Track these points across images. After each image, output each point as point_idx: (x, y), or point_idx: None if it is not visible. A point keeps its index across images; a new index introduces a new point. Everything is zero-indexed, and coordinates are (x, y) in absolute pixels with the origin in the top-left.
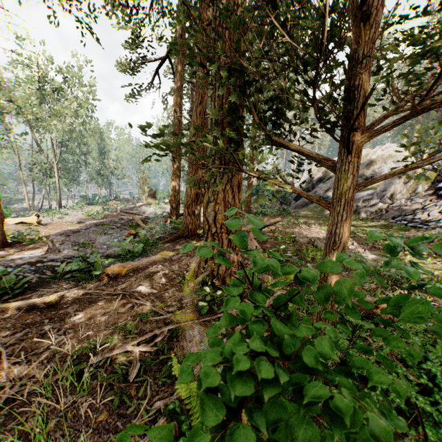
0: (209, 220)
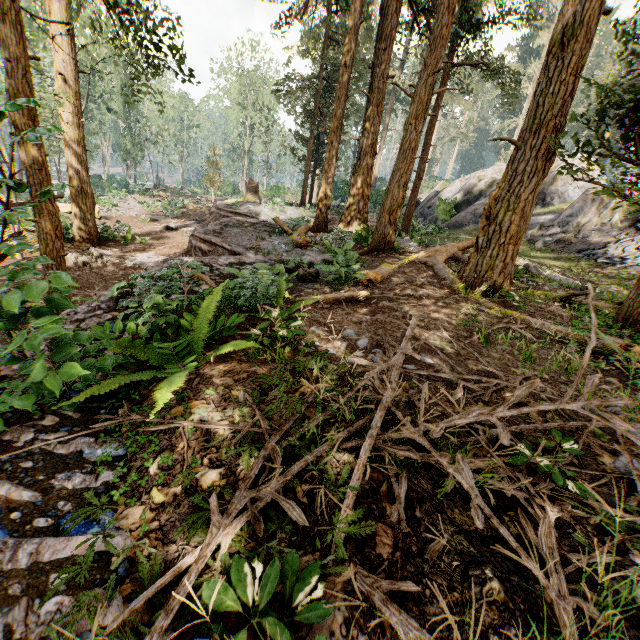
0: (503, 230)
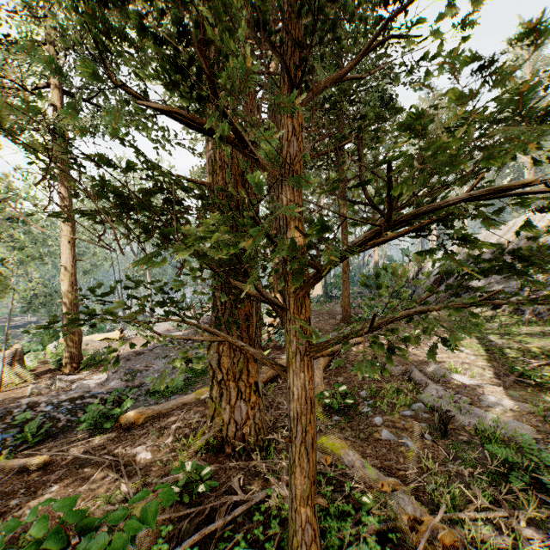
0: (213, 364)
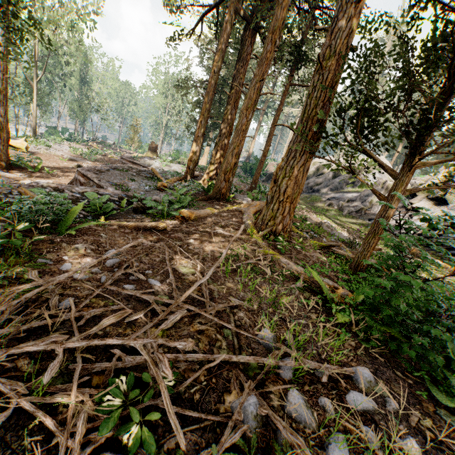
0: (281, 191)
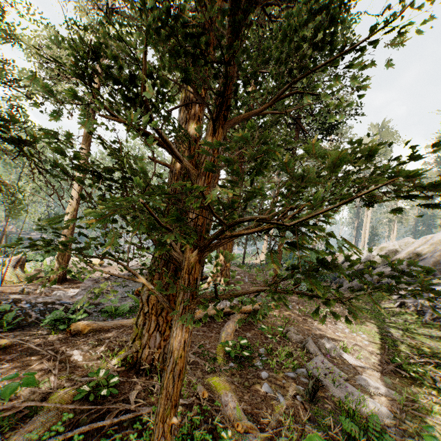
0: (143, 299)
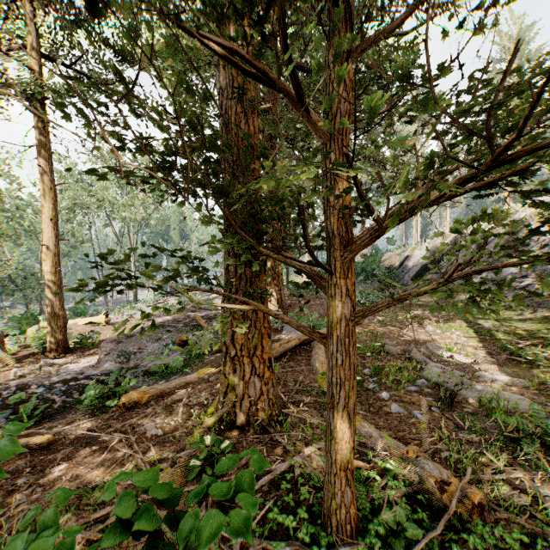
0: (226, 340)
